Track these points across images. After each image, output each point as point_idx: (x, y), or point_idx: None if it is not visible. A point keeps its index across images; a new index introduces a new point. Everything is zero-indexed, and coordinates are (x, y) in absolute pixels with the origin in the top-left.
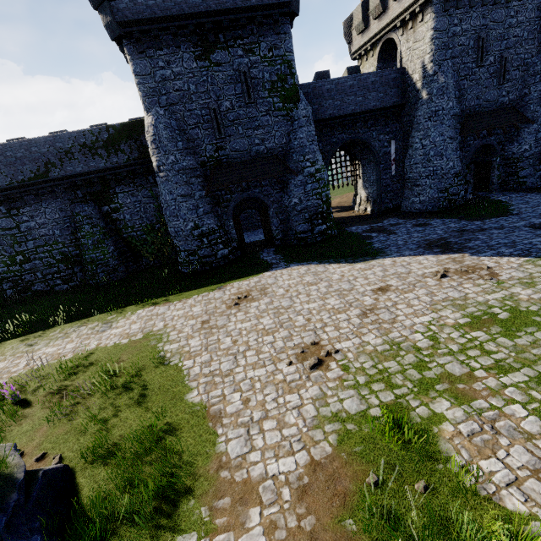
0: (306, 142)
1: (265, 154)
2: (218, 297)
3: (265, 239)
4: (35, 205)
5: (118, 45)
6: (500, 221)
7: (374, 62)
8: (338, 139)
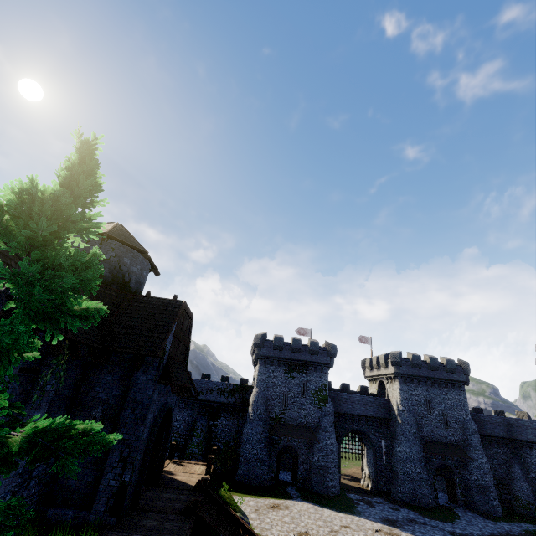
0: (327, 425)
1: (304, 424)
2: (262, 501)
3: (291, 479)
4: (181, 409)
5: (256, 358)
6: (439, 523)
7: (376, 386)
8: (349, 426)
